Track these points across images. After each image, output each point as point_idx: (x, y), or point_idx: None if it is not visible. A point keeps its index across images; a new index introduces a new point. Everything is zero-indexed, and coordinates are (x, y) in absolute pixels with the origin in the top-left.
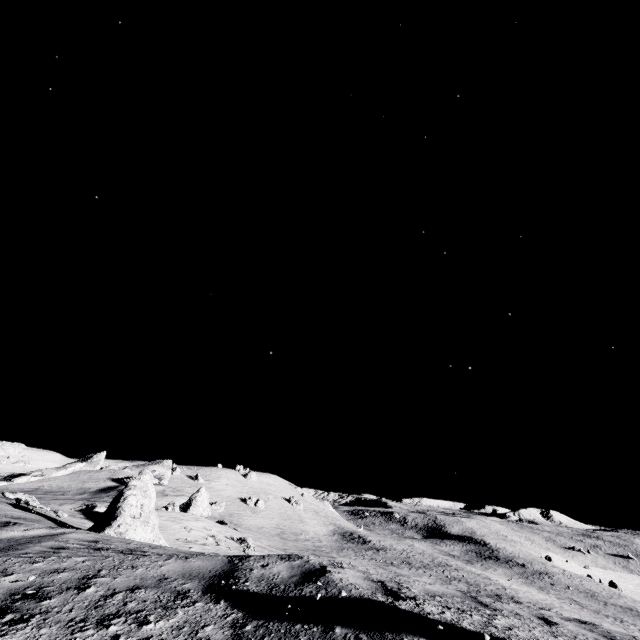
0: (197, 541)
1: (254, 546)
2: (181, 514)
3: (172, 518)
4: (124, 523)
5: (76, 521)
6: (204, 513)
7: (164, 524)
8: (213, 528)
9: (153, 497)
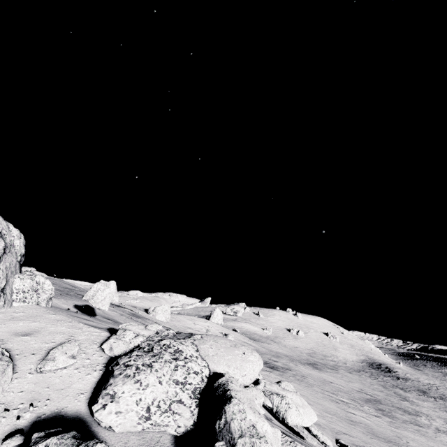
0: (194, 329)
1: (232, 338)
2: (197, 318)
3: (190, 319)
4: (90, 292)
5: (133, 309)
6: (218, 322)
7: (183, 320)
8: (214, 327)
9: (112, 288)
